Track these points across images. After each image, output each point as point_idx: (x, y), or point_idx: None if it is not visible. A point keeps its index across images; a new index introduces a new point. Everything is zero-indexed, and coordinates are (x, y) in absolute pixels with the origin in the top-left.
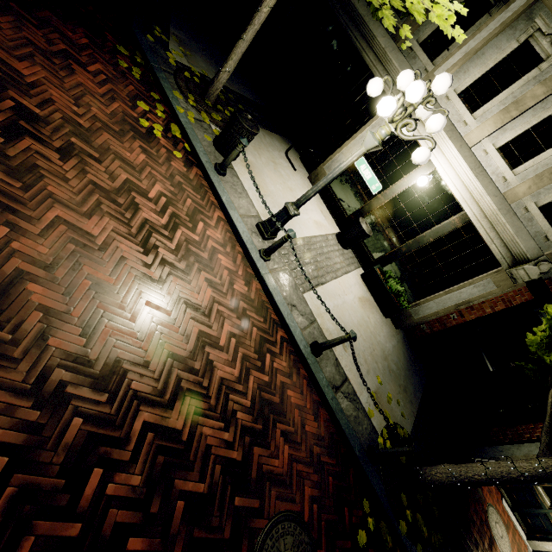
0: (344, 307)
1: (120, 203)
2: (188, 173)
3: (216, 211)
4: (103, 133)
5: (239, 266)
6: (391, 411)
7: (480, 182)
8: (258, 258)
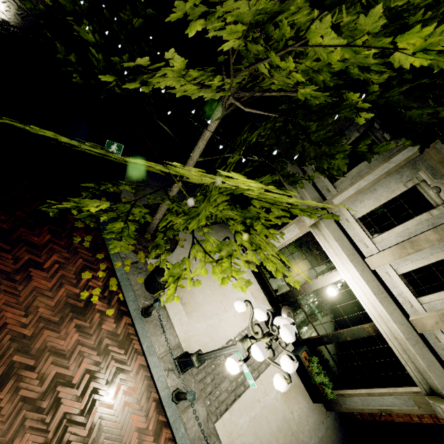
0: (263, 414)
1: (44, 407)
2: (117, 328)
3: (138, 359)
4: (44, 331)
5: (151, 419)
6: None
7: (385, 308)
8: (169, 404)
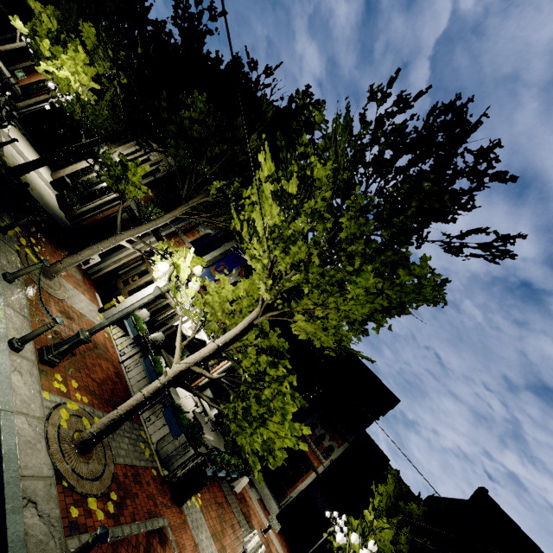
0: None
1: None
2: None
3: None
4: None
5: None
6: (24, 180)
7: None
8: None
